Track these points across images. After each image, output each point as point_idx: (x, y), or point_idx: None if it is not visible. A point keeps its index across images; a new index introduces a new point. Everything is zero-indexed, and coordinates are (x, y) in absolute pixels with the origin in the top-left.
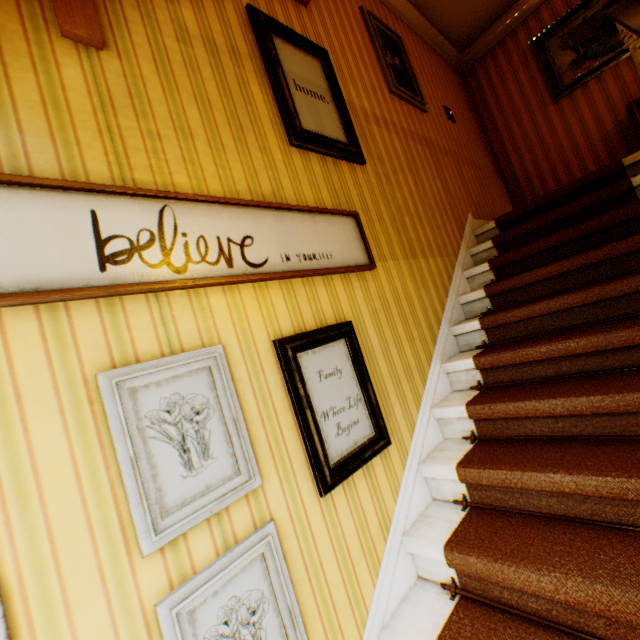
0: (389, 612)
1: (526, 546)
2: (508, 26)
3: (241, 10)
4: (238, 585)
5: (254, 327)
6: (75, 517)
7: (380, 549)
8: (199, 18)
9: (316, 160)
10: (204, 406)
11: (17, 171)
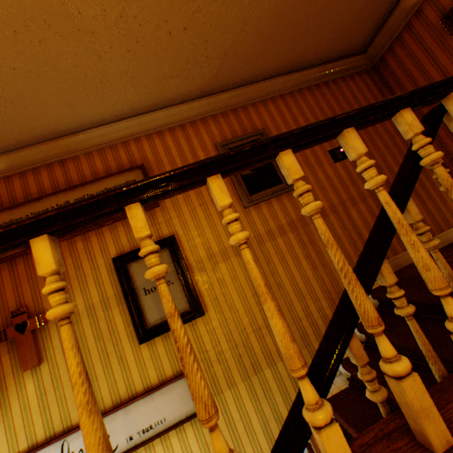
0: None
1: None
2: (409, 8)
3: (110, 262)
4: None
5: None
6: None
7: None
8: (85, 296)
9: (161, 340)
10: None
11: (15, 450)
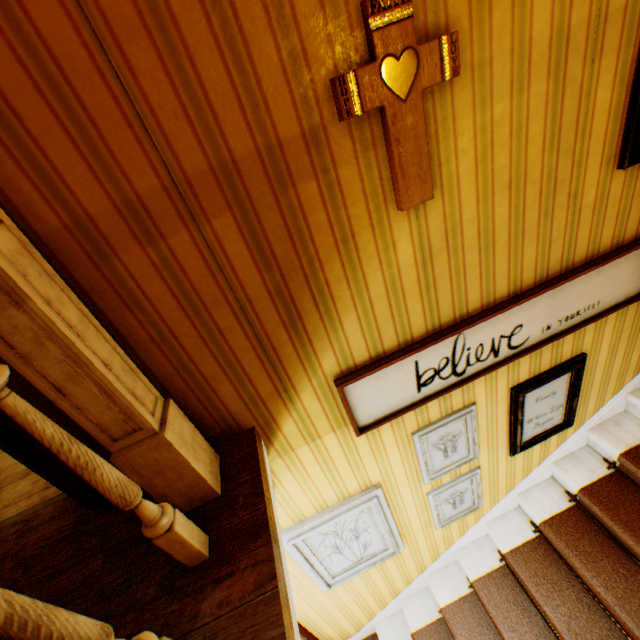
0: (525, 488)
1: (638, 524)
2: None
3: None
4: (457, 486)
5: (498, 384)
6: (402, 475)
7: (533, 468)
8: None
9: None
10: (457, 433)
11: (376, 351)
